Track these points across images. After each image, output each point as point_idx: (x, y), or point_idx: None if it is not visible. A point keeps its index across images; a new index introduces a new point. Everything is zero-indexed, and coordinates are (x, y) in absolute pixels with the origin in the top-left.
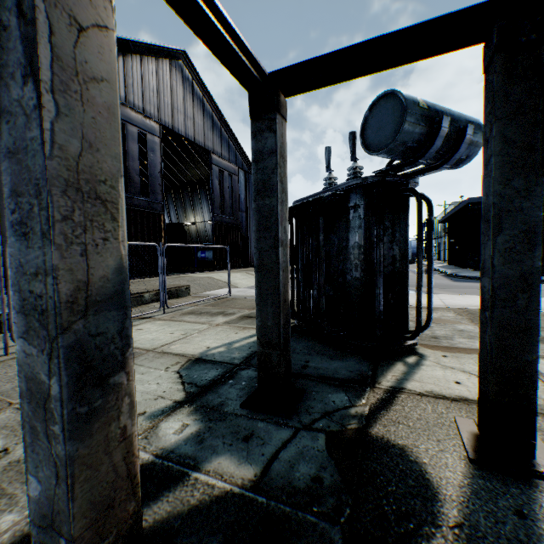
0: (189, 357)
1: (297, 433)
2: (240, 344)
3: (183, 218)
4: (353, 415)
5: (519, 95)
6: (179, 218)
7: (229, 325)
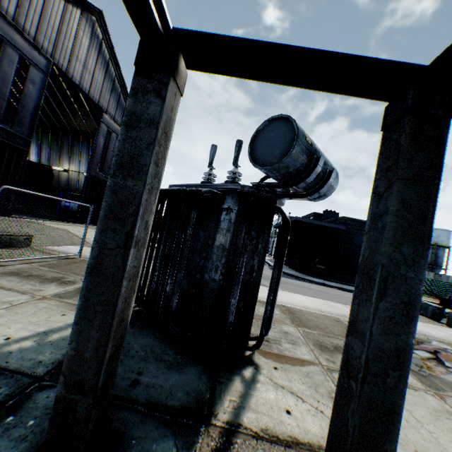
0: None
1: None
2: (61, 335)
3: (56, 161)
4: None
5: (421, 162)
6: (51, 161)
7: (60, 301)
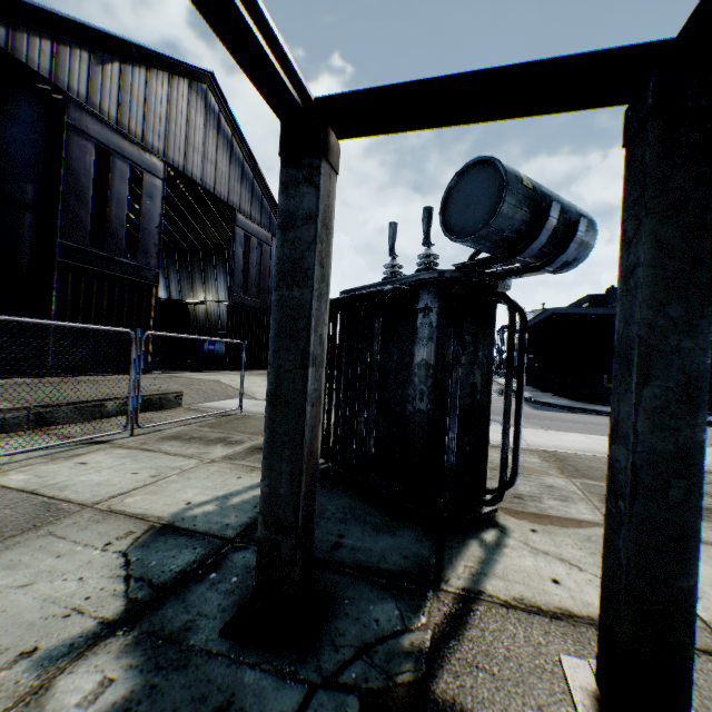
0: (152, 522)
1: (312, 698)
2: (242, 499)
3: (188, 293)
4: (406, 650)
5: (681, 183)
6: (183, 293)
7: (231, 463)
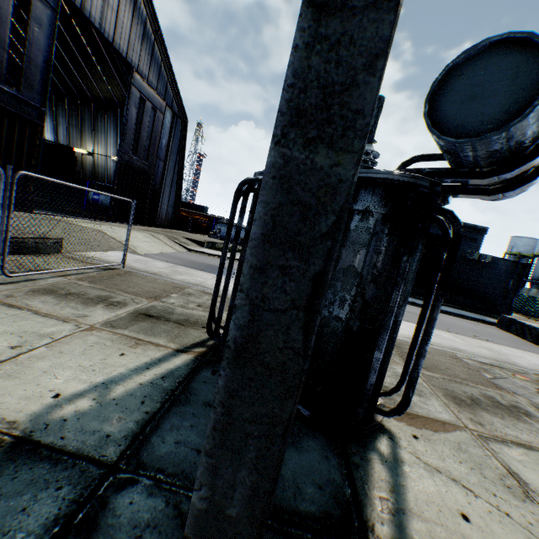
0: None
1: None
2: (127, 389)
3: (77, 141)
4: None
5: None
6: (71, 141)
7: (113, 332)
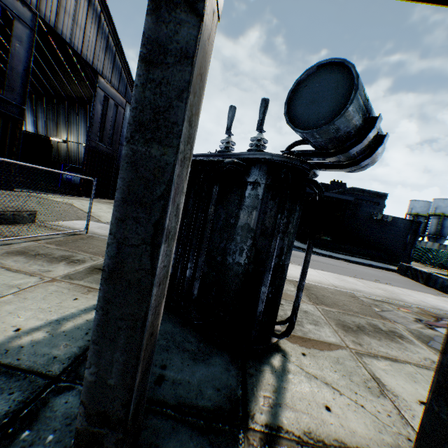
0: None
1: None
2: (75, 324)
3: (53, 132)
4: None
5: None
6: (49, 131)
7: (71, 283)
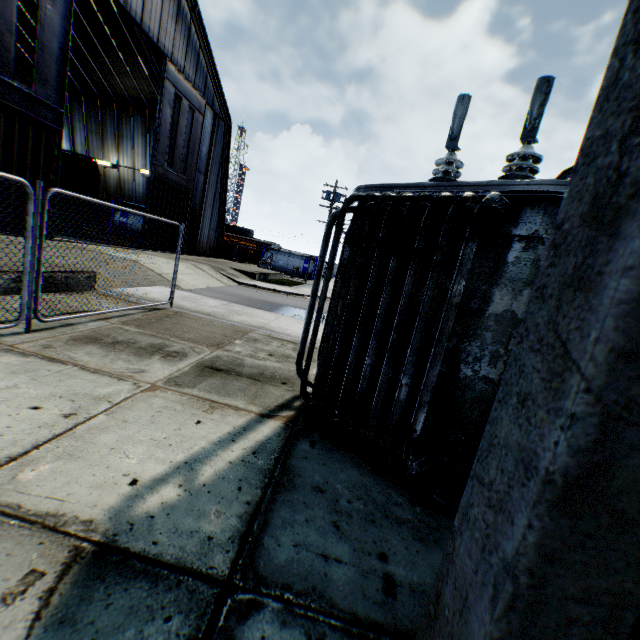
0: (74, 537)
1: None
2: (216, 470)
3: (98, 151)
4: None
5: None
6: (91, 151)
7: (180, 393)
